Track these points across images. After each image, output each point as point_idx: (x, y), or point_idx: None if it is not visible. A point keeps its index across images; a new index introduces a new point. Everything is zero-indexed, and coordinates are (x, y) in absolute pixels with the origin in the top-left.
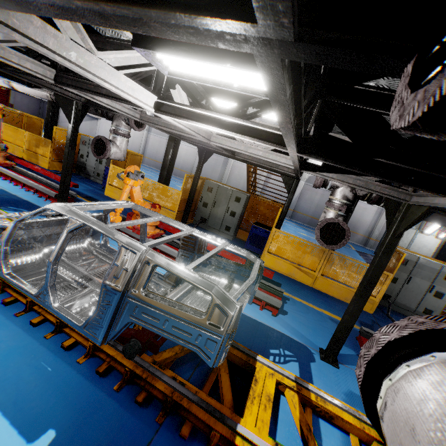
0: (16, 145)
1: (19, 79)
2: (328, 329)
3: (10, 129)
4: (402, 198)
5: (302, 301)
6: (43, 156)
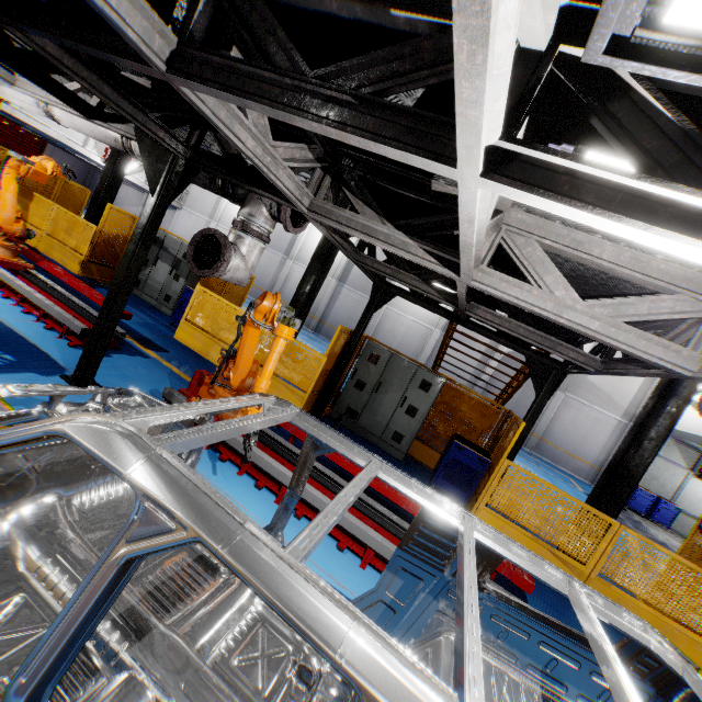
0: (30, 225)
1: (69, 98)
2: None
3: (28, 197)
4: None
5: None
6: (75, 251)
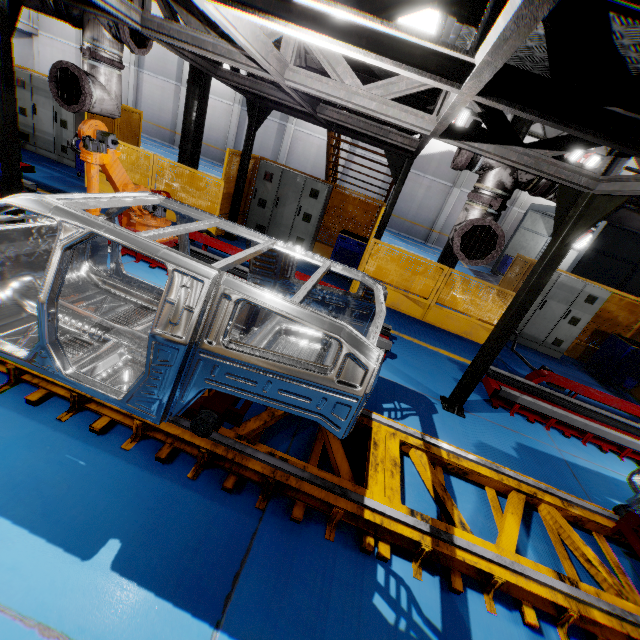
0: None
1: None
2: (448, 372)
3: None
4: (584, 186)
5: (412, 339)
6: None
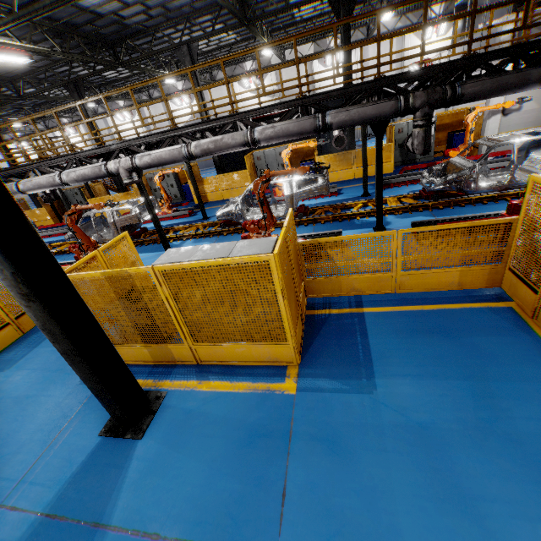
0: None
1: None
2: None
3: None
4: None
5: None
6: None
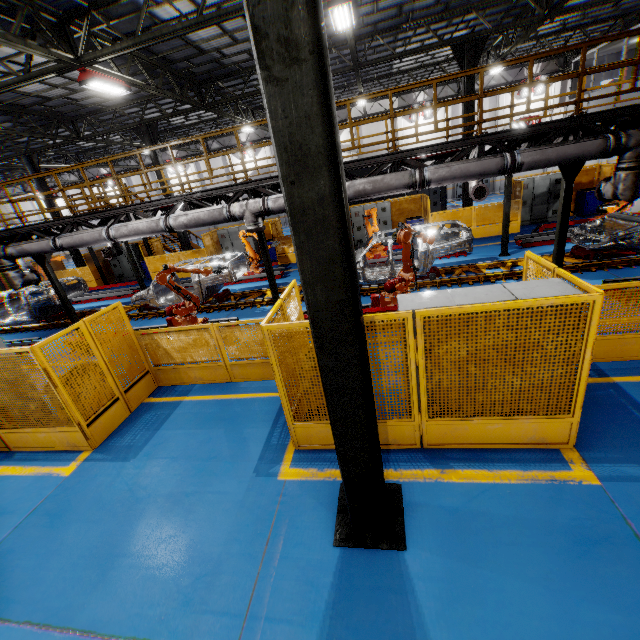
0: None
1: None
2: None
3: None
4: None
5: None
6: None
